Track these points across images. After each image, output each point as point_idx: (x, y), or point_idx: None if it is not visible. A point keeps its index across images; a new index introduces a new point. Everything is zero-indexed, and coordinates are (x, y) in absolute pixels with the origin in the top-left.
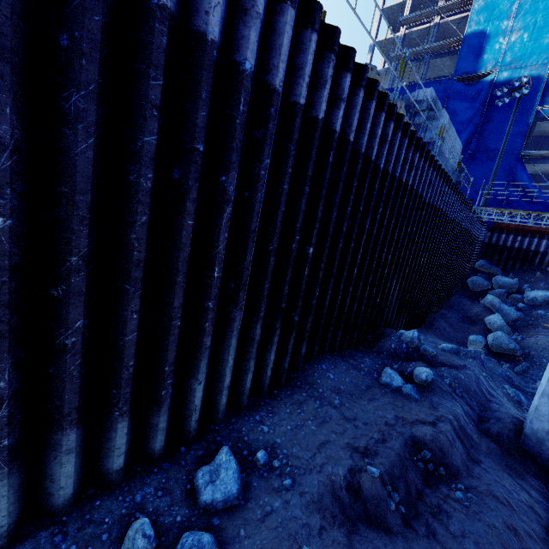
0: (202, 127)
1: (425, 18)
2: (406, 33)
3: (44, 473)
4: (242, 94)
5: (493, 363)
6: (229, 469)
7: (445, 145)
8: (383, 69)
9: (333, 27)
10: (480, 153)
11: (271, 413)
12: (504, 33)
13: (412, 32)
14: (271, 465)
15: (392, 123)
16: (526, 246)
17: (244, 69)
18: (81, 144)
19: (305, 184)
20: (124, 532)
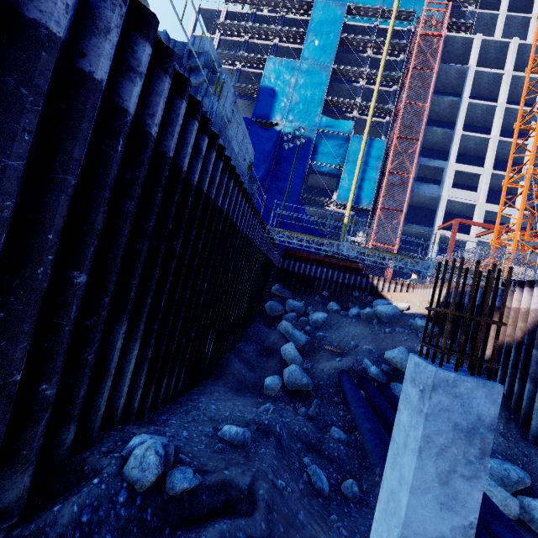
0: None
1: (230, 60)
2: None
3: None
4: None
5: (290, 414)
6: None
7: (232, 132)
8: None
9: None
10: (274, 189)
11: None
12: (288, 97)
13: None
14: None
15: None
16: (308, 272)
17: None
18: None
19: None
20: None
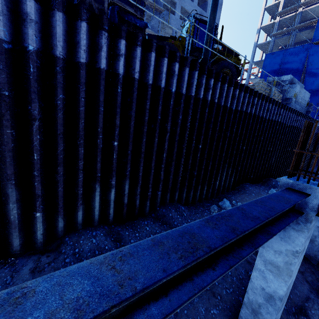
0: (225, 123)
1: (293, 10)
2: (280, 19)
3: (194, 194)
4: (232, 114)
5: None
6: (227, 202)
7: (299, 97)
8: (266, 41)
9: (252, 89)
10: None
11: (233, 195)
12: None
13: (284, 18)
14: (237, 204)
15: (271, 104)
16: None
17: (233, 109)
18: (210, 132)
19: (244, 130)
20: (209, 208)
